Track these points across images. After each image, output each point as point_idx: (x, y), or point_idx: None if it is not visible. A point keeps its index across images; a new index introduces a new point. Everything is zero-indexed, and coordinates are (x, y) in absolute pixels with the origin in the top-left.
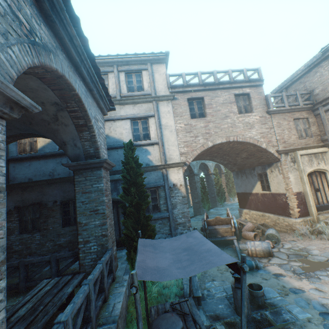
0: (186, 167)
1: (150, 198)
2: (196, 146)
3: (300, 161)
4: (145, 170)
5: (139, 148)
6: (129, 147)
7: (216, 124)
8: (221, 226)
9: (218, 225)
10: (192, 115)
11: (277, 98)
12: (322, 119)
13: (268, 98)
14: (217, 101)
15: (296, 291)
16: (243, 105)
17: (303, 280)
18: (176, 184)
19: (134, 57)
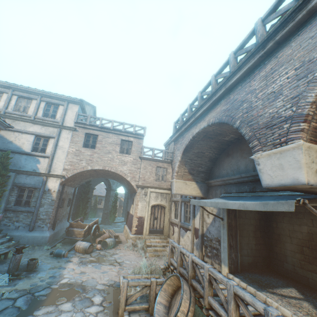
0: (64, 179)
1: (26, 195)
2: (78, 167)
3: (149, 195)
4: (30, 174)
5: (33, 157)
6: (3, 155)
7: (100, 155)
8: (78, 229)
9: (78, 228)
10: (86, 145)
11: (149, 150)
12: None
13: (142, 148)
14: (107, 140)
15: (61, 268)
16: (127, 148)
17: (77, 265)
18: (51, 190)
19: (56, 95)
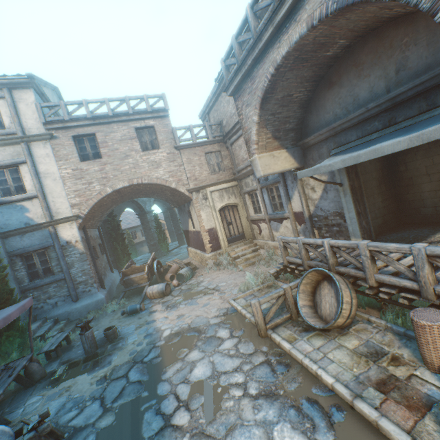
0: (81, 221)
1: (39, 262)
2: (91, 195)
3: (211, 198)
4: (24, 231)
5: (11, 205)
6: None
7: (115, 165)
8: (137, 275)
9: (135, 274)
10: (85, 157)
11: (185, 131)
12: (230, 152)
13: (174, 132)
14: (114, 137)
15: (150, 323)
16: (150, 139)
17: (166, 312)
18: (70, 241)
19: None
